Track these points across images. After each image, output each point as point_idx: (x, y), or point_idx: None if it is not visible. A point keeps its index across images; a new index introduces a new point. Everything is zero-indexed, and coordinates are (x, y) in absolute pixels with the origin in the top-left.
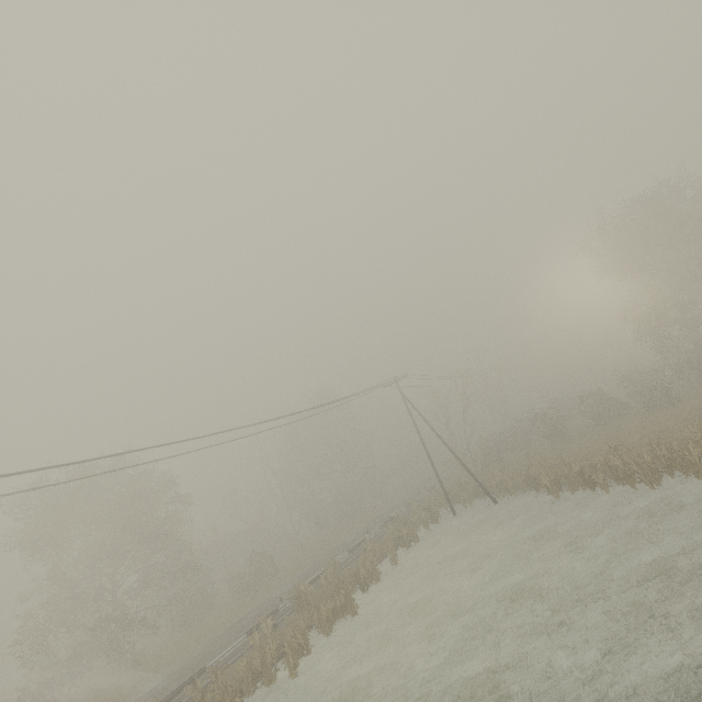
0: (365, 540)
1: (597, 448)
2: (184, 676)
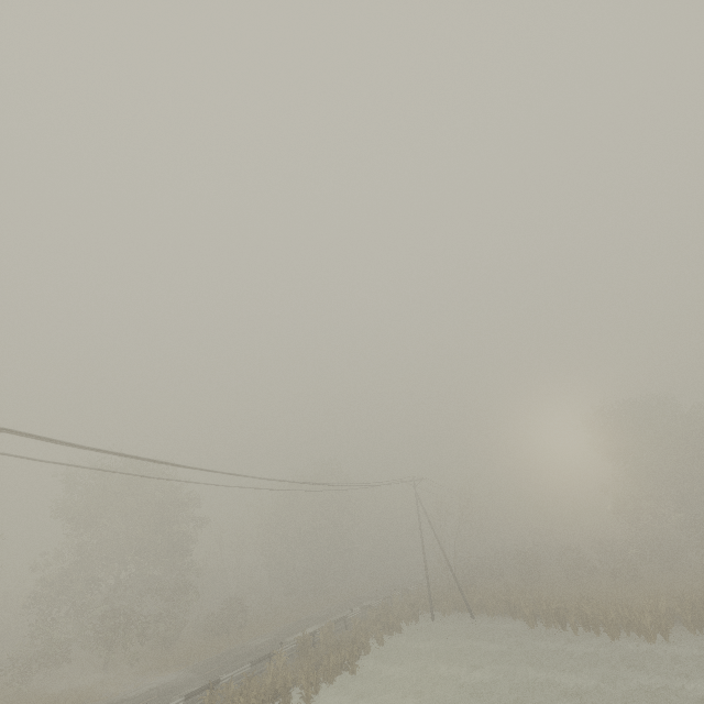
0: (347, 617)
1: (568, 597)
2: (185, 685)
